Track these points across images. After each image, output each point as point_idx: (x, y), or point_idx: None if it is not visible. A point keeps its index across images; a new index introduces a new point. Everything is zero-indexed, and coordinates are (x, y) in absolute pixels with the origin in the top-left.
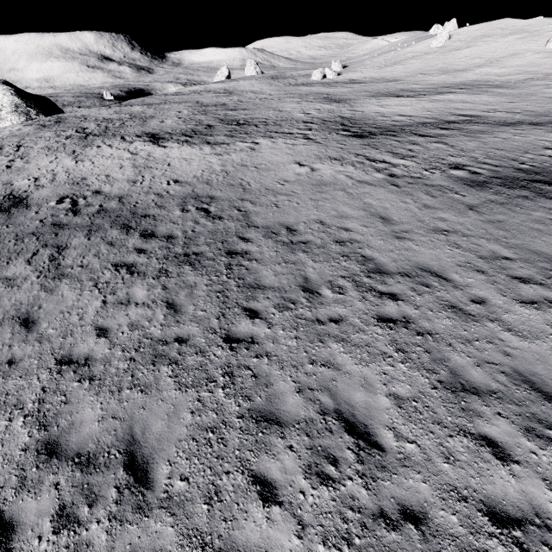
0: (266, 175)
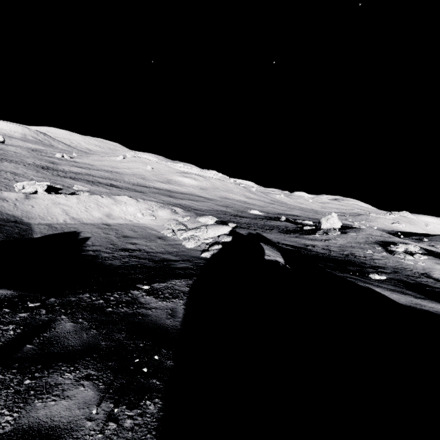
0: (2, 166)
